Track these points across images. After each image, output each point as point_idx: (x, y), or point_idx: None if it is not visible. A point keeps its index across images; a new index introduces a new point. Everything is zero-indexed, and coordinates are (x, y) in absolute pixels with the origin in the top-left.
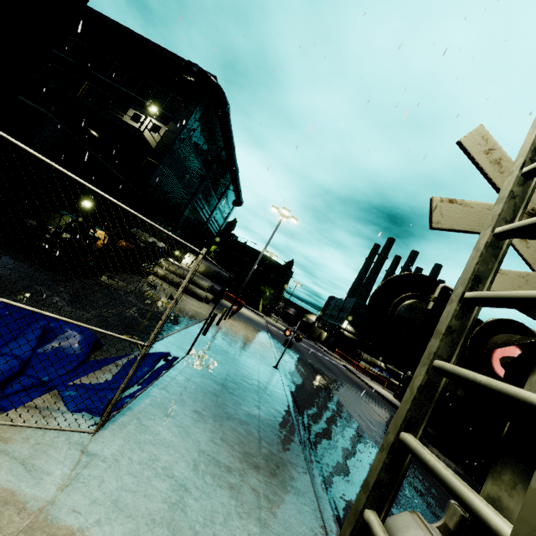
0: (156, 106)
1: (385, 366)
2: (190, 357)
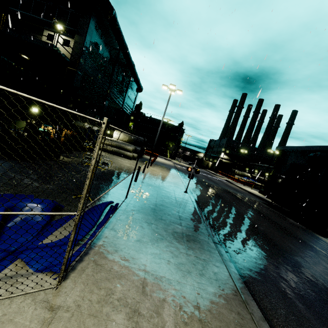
0: (61, 24)
1: (251, 175)
2: (128, 199)
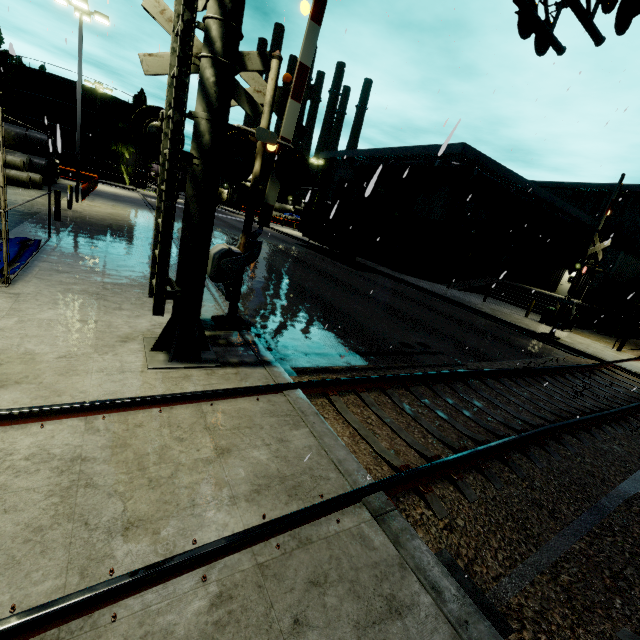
0: None
1: (294, 208)
2: (55, 240)
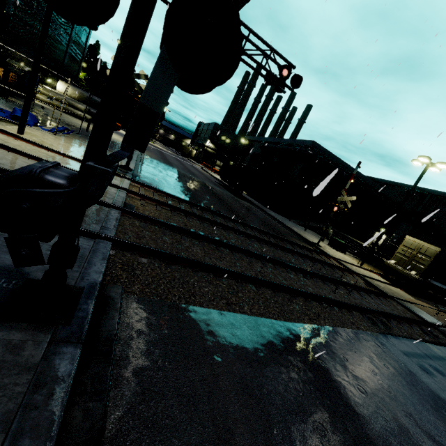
0: None
1: None
2: (80, 134)
